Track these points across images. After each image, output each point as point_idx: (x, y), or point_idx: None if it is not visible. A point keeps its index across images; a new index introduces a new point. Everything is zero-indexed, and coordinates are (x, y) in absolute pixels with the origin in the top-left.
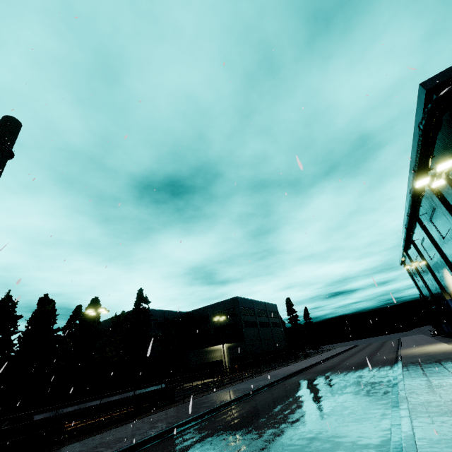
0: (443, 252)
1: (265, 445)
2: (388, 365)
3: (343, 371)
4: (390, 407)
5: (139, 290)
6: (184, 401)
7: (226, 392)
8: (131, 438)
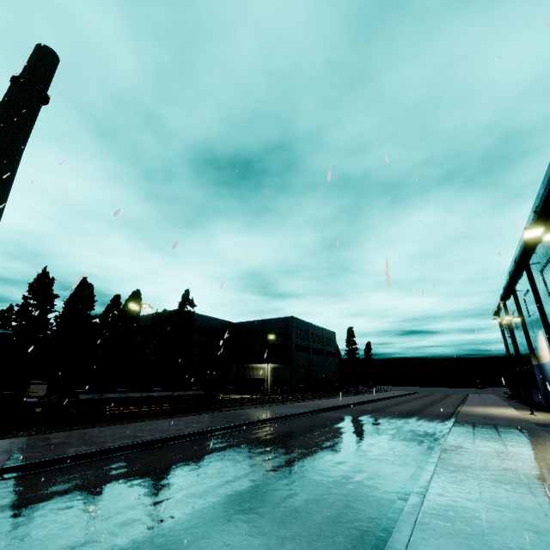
0: (545, 312)
1: (294, 459)
2: (441, 418)
3: (391, 415)
4: (423, 454)
5: (185, 291)
6: (221, 410)
7: (264, 410)
8: (170, 431)
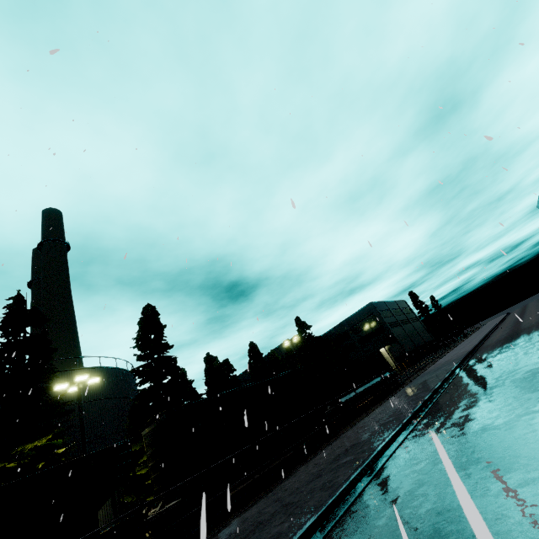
0: None
1: None
2: None
3: (538, 316)
4: None
5: (297, 319)
6: (408, 382)
7: (439, 365)
8: (430, 384)
